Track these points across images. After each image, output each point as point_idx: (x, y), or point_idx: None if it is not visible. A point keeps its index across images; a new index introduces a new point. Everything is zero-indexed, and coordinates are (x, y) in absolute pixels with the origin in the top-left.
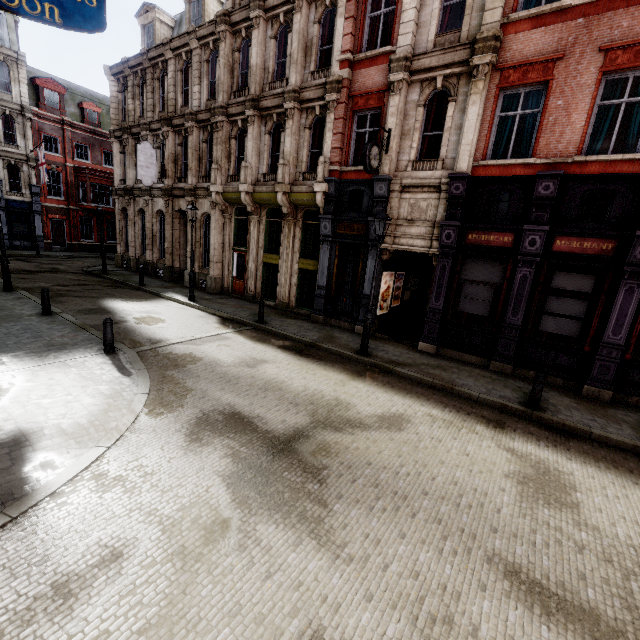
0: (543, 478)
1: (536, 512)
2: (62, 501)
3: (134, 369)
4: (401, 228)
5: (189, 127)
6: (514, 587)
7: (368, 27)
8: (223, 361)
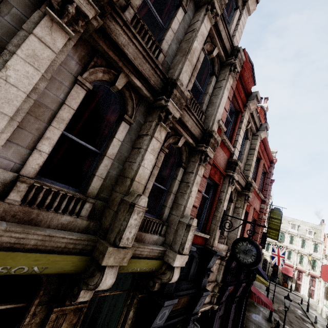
0: None
1: None
2: None
3: None
4: None
5: None
6: None
7: None
8: None
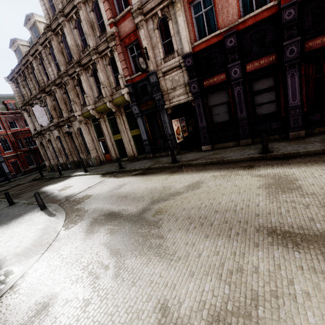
0: (278, 181)
1: (278, 198)
2: (16, 289)
3: (57, 212)
4: (171, 94)
5: (54, 89)
6: (274, 239)
7: (116, 2)
8: (103, 192)
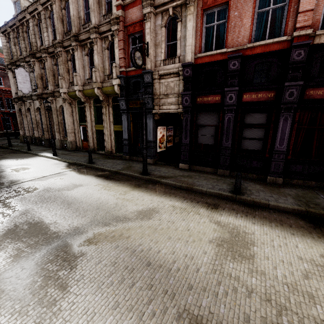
0: (234, 239)
1: (224, 267)
2: None
3: None
4: (162, 100)
5: (44, 57)
6: None
7: None
8: (52, 188)
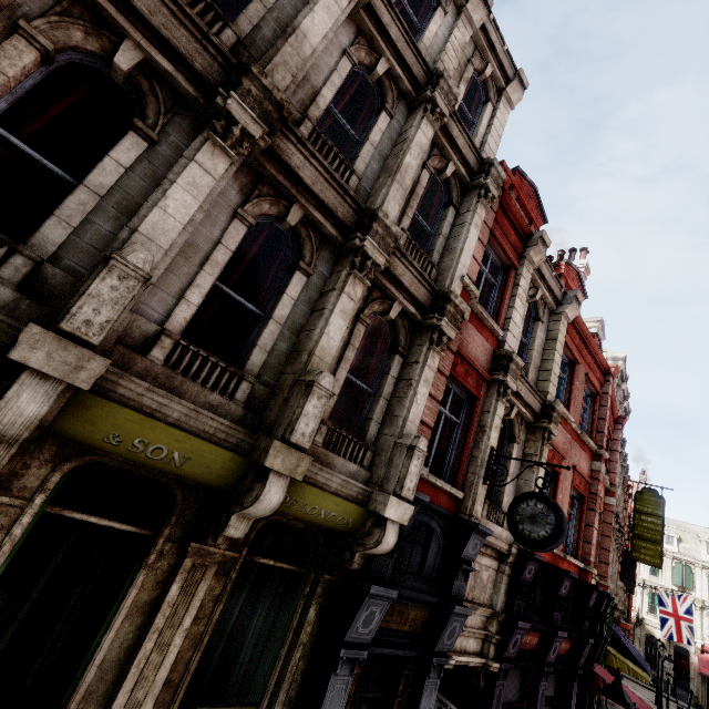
0: None
1: None
2: None
3: None
4: None
5: None
6: None
7: None
8: None
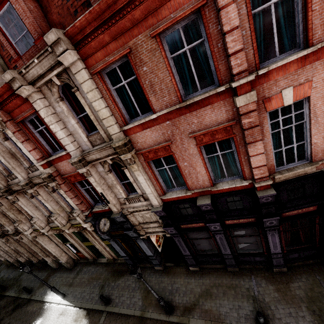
0: None
1: None
2: None
3: None
4: (144, 226)
5: None
6: None
7: (40, 137)
8: None
